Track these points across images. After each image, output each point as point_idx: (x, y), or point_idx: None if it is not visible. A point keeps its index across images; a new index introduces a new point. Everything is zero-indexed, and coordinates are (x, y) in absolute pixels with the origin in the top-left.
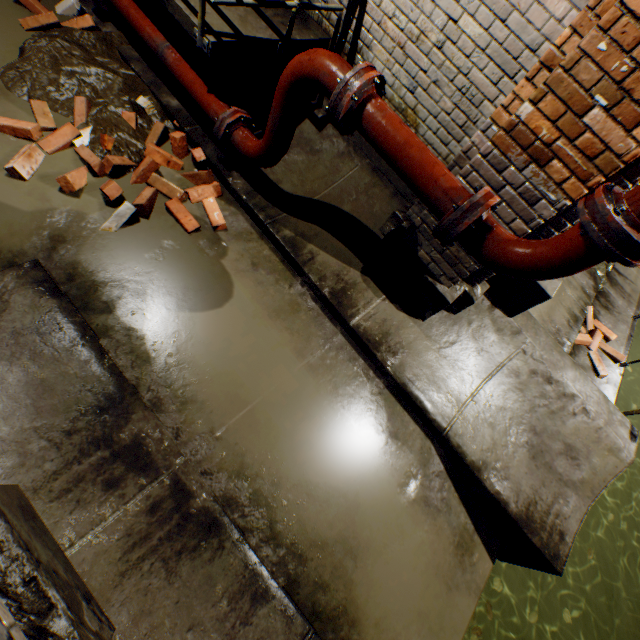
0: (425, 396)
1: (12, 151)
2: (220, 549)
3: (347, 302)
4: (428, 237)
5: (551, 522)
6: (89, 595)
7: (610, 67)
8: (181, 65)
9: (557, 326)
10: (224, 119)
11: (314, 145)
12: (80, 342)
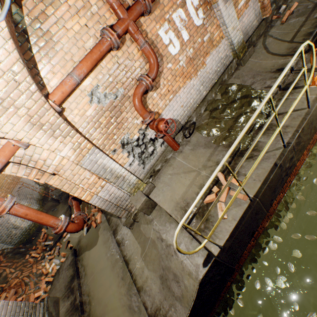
0: (128, 260)
1: None
2: (76, 314)
3: (116, 232)
4: None
5: None
6: None
7: None
8: None
9: (188, 201)
10: None
11: None
12: (73, 264)
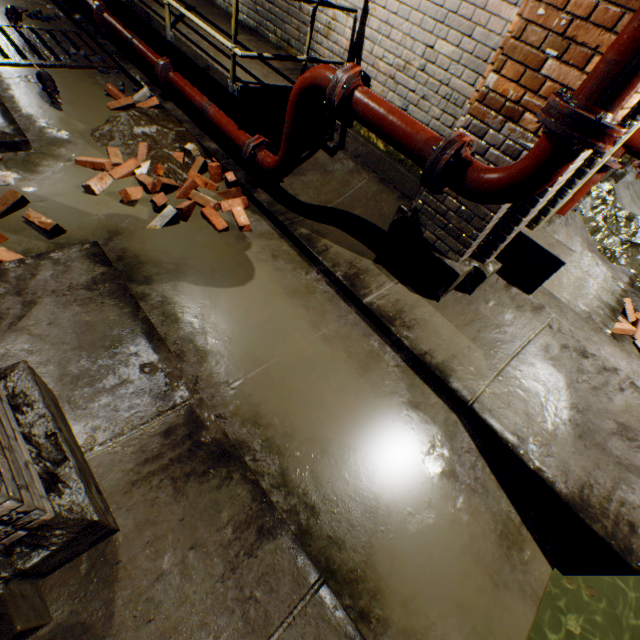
0: (445, 367)
1: (90, 178)
2: (228, 479)
3: (360, 284)
4: (430, 216)
5: (615, 510)
6: (100, 490)
7: (551, 25)
8: (219, 115)
9: (589, 312)
10: (250, 143)
11: (327, 167)
12: (121, 298)
